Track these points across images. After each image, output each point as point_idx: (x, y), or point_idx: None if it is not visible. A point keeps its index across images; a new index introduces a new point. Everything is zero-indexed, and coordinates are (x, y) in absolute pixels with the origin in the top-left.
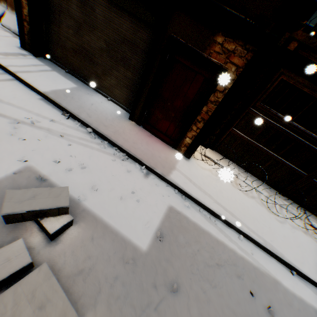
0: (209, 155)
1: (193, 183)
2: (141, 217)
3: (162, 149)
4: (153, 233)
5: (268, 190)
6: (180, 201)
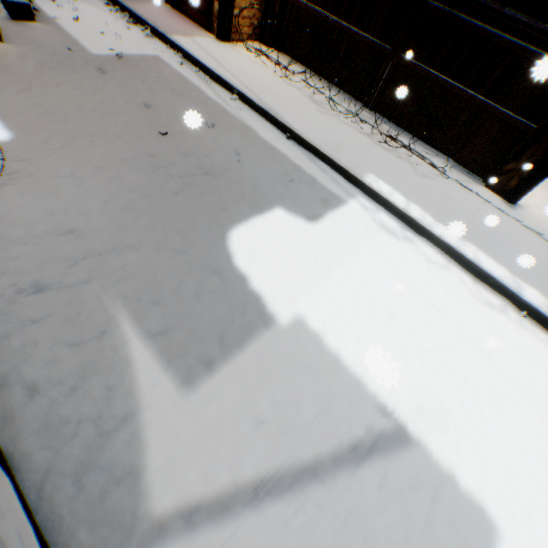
0: (265, 50)
1: (204, 50)
2: (111, 45)
3: (187, 26)
4: (114, 54)
5: (345, 99)
6: (175, 60)
